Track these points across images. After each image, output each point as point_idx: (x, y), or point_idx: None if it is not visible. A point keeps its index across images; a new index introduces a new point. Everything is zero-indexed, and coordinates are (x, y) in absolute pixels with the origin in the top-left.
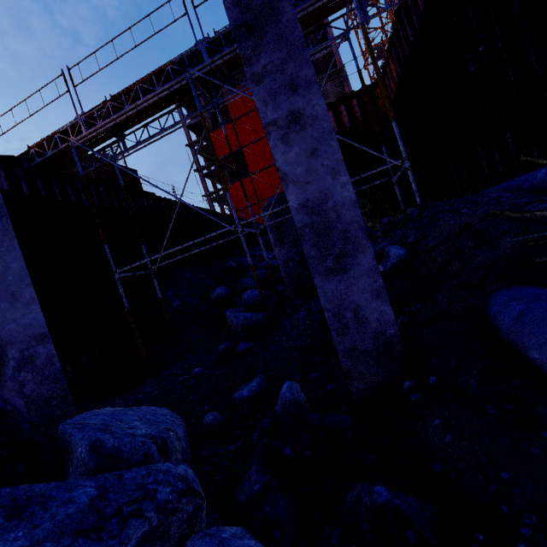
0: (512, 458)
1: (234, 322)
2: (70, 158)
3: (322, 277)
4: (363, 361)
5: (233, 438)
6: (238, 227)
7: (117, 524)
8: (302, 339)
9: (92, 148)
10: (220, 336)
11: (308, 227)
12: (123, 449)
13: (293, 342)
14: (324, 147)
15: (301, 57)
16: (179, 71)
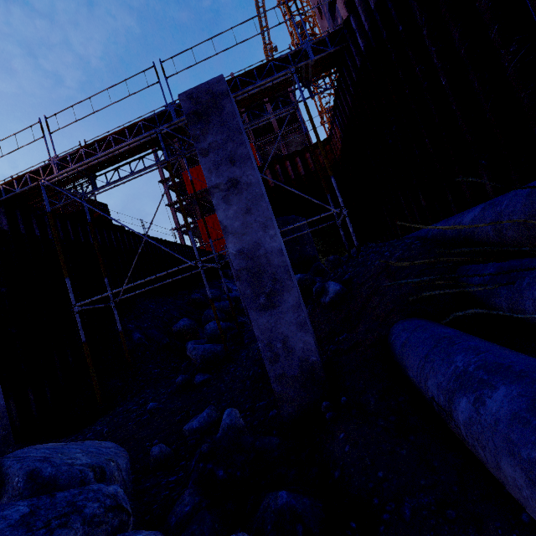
0: (387, 459)
1: (193, 354)
2: (39, 195)
3: (256, 312)
4: (291, 386)
5: (177, 469)
6: (198, 263)
7: (44, 534)
8: (255, 369)
9: (62, 186)
10: (180, 369)
11: (245, 270)
12: (60, 477)
13: (246, 372)
14: (256, 207)
15: (238, 139)
16: (150, 126)
